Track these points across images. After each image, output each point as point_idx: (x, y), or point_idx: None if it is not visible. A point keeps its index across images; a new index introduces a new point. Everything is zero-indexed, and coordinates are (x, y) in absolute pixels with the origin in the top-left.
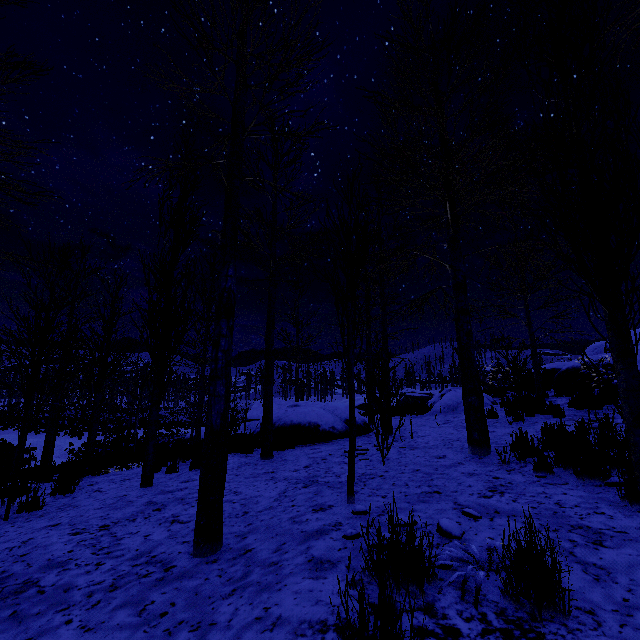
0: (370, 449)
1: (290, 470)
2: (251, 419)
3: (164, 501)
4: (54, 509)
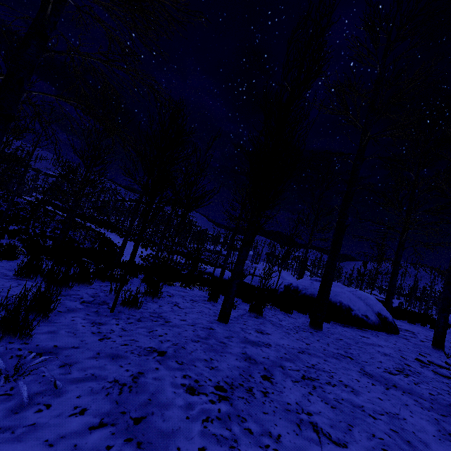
0: (449, 368)
1: (378, 367)
2: (255, 275)
3: (262, 361)
4: (148, 314)
